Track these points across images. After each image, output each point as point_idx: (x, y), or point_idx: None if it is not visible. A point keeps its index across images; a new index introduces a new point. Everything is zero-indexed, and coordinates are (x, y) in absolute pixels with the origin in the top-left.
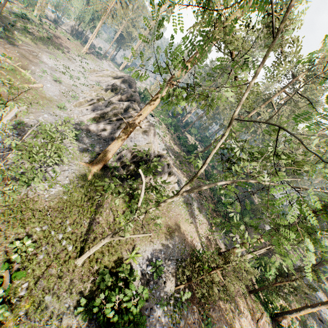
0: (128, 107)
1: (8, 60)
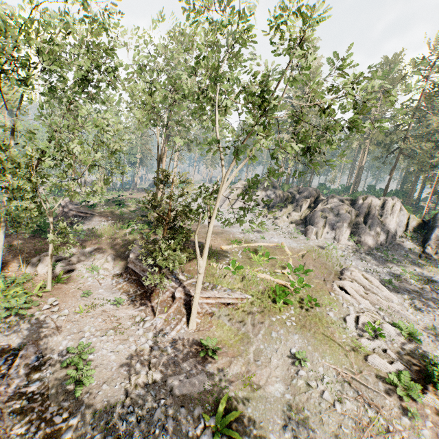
0: (342, 202)
1: (235, 245)
